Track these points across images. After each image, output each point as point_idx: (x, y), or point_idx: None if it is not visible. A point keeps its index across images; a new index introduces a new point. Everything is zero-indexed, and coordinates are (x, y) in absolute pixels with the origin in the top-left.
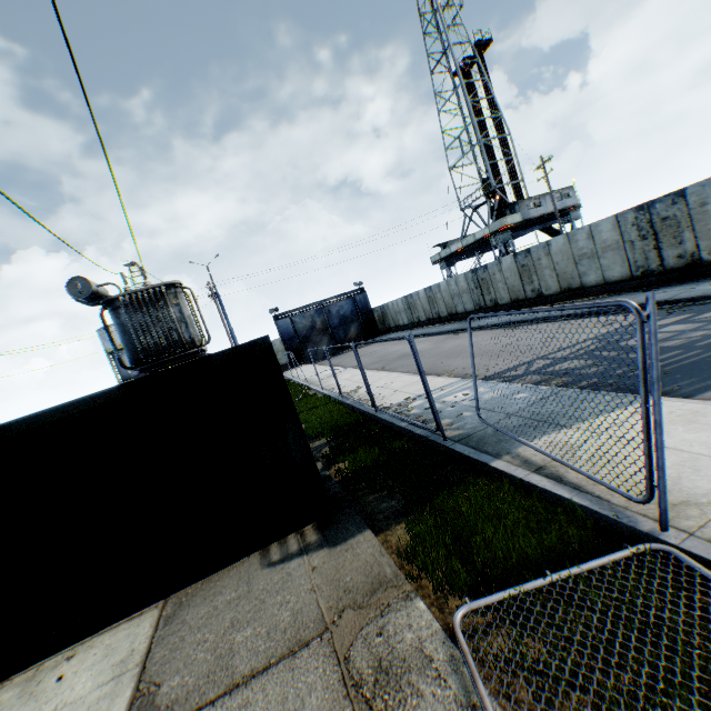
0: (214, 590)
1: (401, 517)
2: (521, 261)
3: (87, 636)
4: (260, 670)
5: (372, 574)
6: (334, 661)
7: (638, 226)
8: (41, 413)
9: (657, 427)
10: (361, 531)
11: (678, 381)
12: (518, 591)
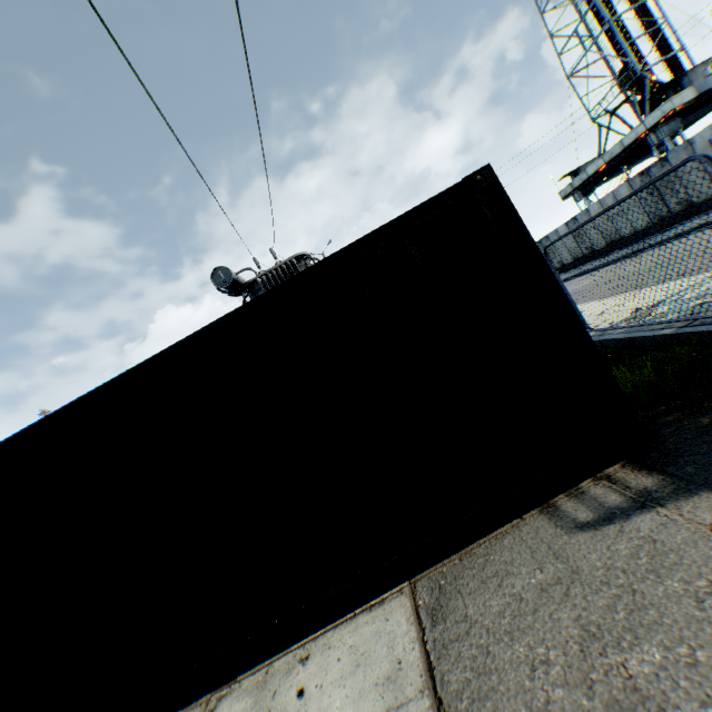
0: (493, 569)
1: None
2: None
3: (315, 629)
4: None
5: None
6: None
7: None
8: (211, 327)
9: None
10: None
11: None
12: None
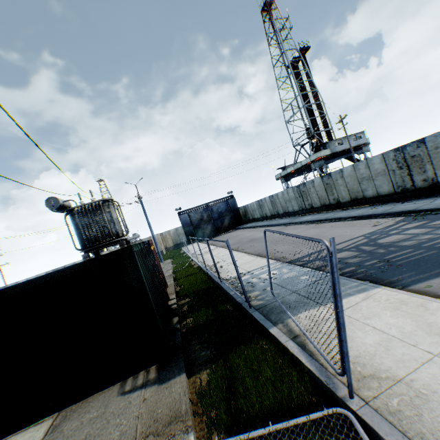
0: (87, 409)
1: (209, 363)
2: (326, 181)
3: (9, 434)
4: None
5: (173, 409)
6: None
7: (396, 160)
8: None
9: (342, 326)
10: (180, 374)
11: (403, 273)
12: (247, 436)
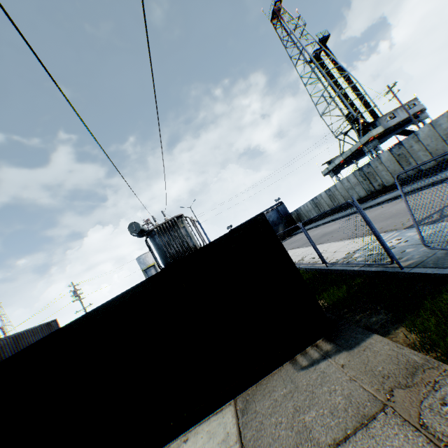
0: (268, 389)
1: (395, 324)
2: (396, 152)
3: (190, 426)
4: (342, 439)
5: (401, 362)
6: (411, 428)
7: None
8: (146, 280)
9: None
10: (368, 336)
11: None
12: None
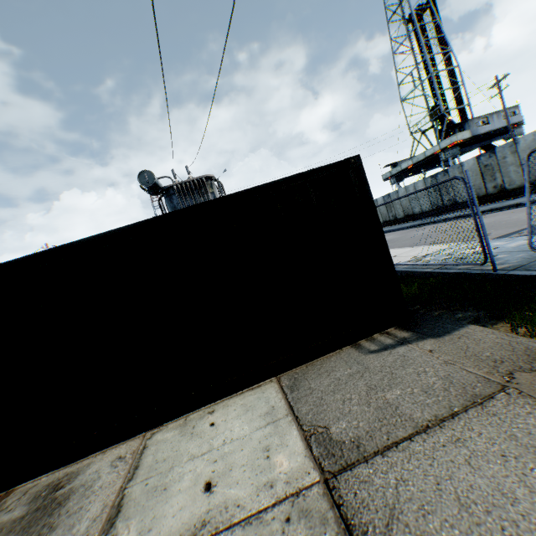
0: (325, 369)
1: (491, 320)
2: (484, 162)
3: (216, 400)
4: (447, 416)
5: (518, 350)
6: None
7: None
8: (184, 210)
9: None
10: (462, 326)
11: None
12: None
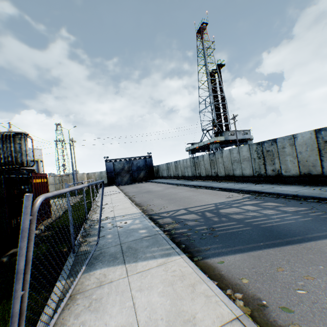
0: None
1: None
2: (211, 157)
3: None
4: None
5: None
6: None
7: (257, 152)
8: None
9: (11, 318)
10: None
11: (213, 244)
12: None
